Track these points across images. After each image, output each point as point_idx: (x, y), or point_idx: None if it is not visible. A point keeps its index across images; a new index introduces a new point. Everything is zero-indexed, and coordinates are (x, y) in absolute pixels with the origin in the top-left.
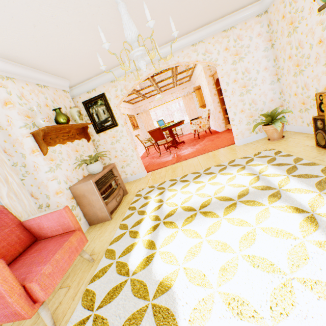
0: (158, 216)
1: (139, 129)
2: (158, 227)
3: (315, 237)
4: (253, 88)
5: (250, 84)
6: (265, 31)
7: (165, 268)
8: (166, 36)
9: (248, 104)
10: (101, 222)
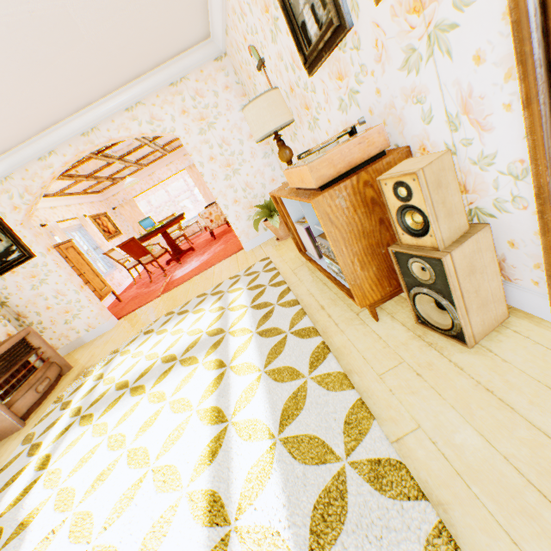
0: (84, 406)
1: (122, 234)
2: (72, 428)
3: (208, 403)
4: (242, 167)
5: (236, 160)
6: (235, 81)
7: (40, 497)
8: (68, 104)
9: (242, 190)
10: (6, 436)
